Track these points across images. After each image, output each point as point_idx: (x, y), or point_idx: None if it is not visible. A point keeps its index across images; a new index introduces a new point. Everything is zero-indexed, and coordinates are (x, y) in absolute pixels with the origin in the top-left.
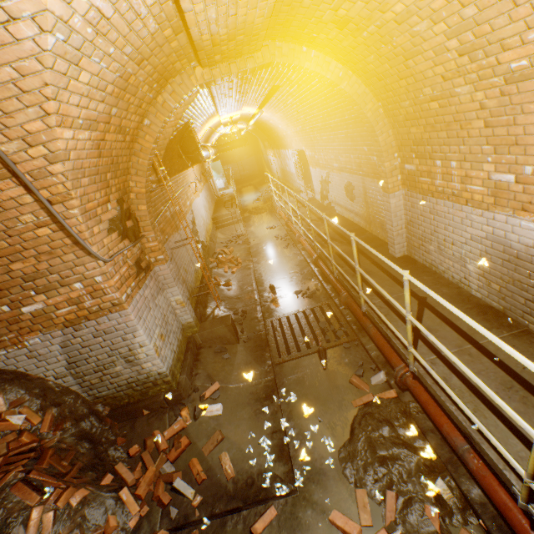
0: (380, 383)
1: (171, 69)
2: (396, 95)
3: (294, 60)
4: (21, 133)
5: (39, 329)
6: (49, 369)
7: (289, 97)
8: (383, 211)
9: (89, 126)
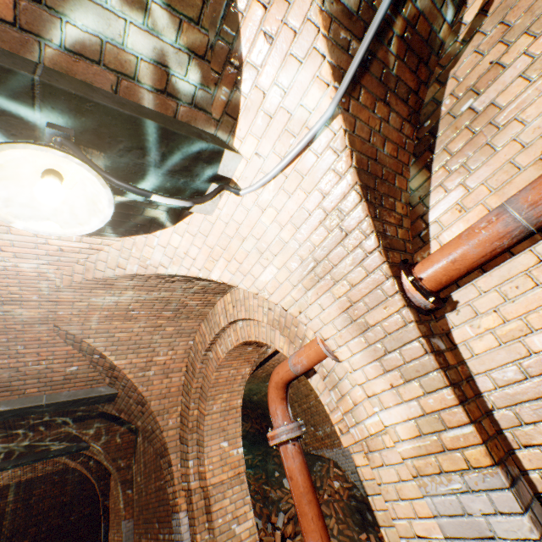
0: None
1: None
2: None
3: None
4: None
5: None
6: (349, 465)
7: None
8: None
9: None
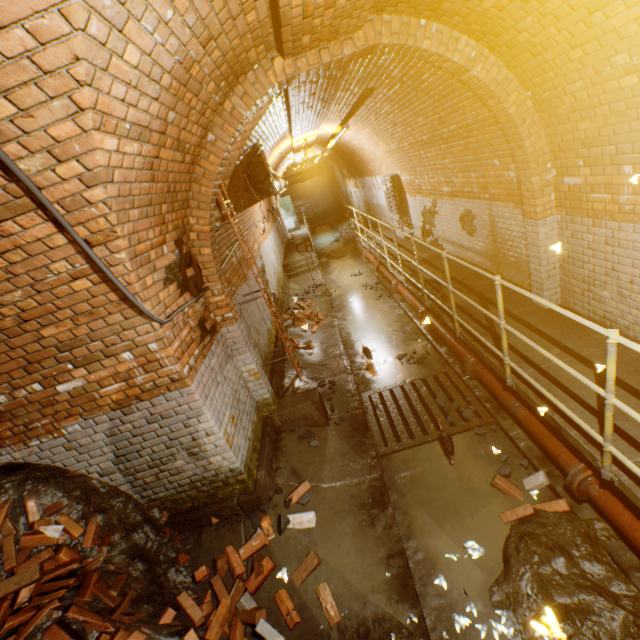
0: (539, 488)
1: (244, 60)
2: (560, 75)
3: (408, 39)
4: (45, 142)
5: (79, 412)
6: (93, 463)
7: (384, 103)
8: (521, 246)
9: (139, 135)
